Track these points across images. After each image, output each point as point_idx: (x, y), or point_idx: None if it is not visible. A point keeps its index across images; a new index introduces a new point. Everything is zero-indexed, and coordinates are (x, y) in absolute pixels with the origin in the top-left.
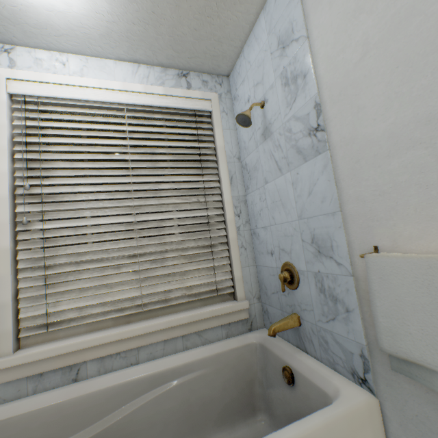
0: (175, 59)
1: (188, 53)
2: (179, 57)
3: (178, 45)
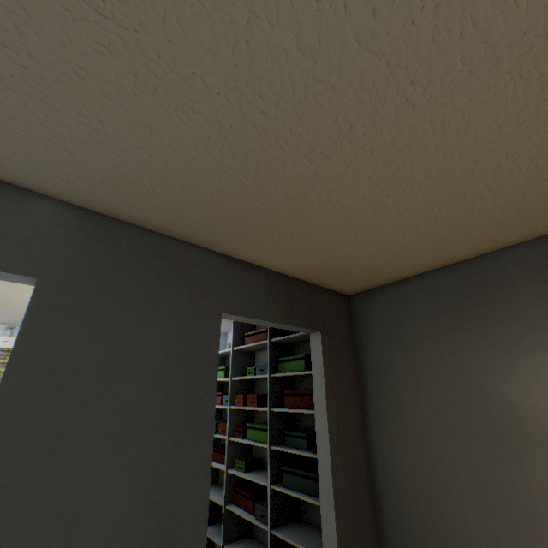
0: (6, 323)
1: (13, 323)
2: (8, 323)
3: (6, 321)
